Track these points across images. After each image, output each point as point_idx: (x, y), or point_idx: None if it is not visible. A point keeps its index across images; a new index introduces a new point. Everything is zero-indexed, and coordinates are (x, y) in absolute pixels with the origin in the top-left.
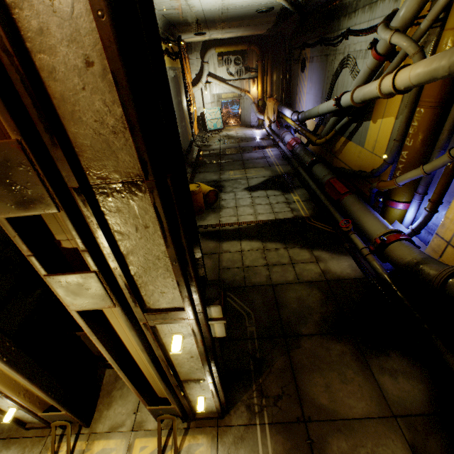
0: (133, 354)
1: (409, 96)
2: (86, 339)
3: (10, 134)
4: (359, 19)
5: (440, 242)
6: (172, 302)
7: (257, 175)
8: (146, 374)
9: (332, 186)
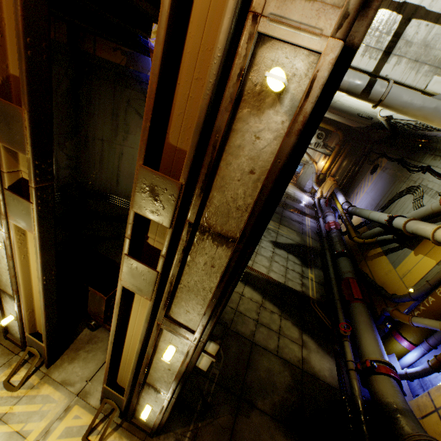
0: (128, 336)
1: None
2: (92, 296)
3: (181, 179)
4: None
5: (428, 403)
6: (189, 322)
7: (288, 235)
8: (123, 357)
9: (349, 285)
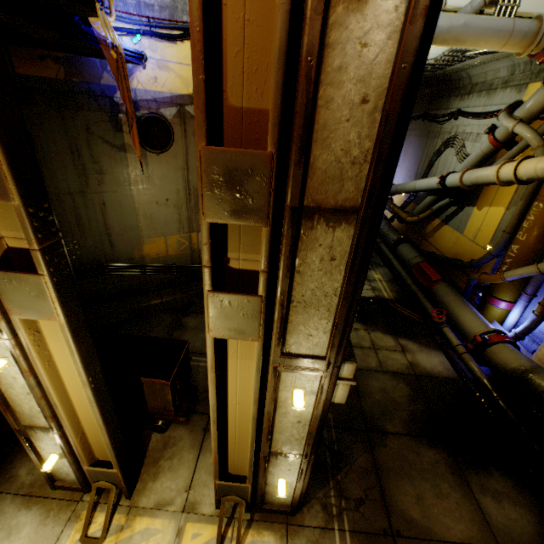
0: (230, 408)
1: (527, 188)
2: (148, 388)
3: (268, 146)
4: (473, 102)
5: None
6: (313, 348)
7: None
8: (230, 437)
9: (422, 270)
